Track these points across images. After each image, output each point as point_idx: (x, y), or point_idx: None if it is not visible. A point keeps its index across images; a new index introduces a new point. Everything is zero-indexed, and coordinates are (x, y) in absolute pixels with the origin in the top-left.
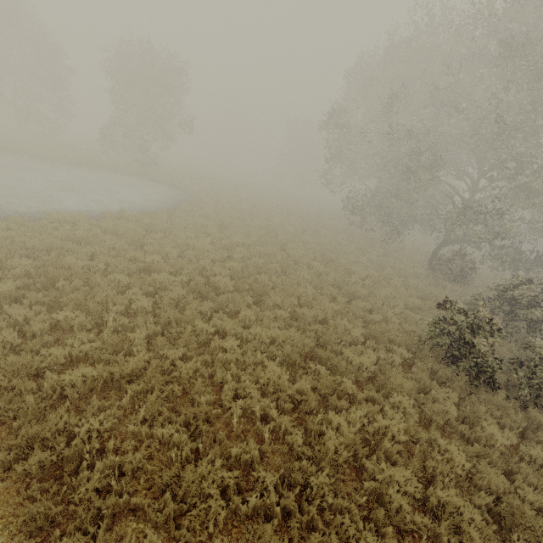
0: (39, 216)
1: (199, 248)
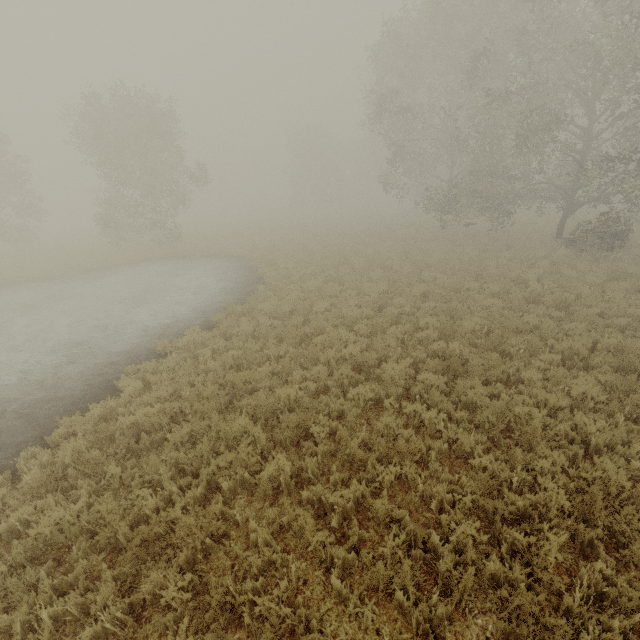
0: (143, 352)
1: (356, 316)
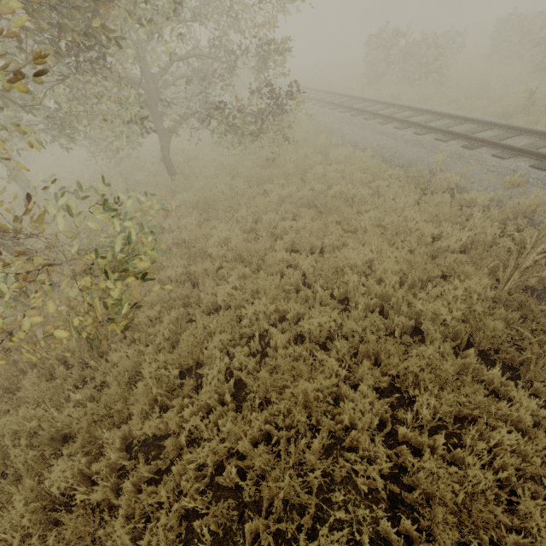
0: None
1: None
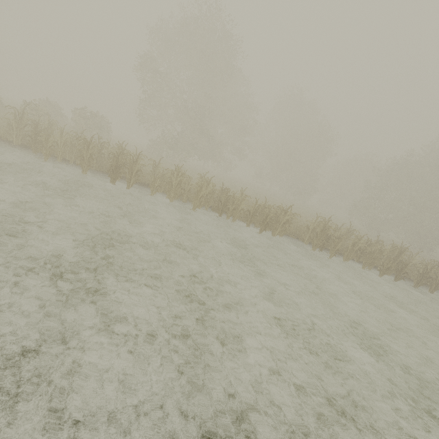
0: None
1: None
